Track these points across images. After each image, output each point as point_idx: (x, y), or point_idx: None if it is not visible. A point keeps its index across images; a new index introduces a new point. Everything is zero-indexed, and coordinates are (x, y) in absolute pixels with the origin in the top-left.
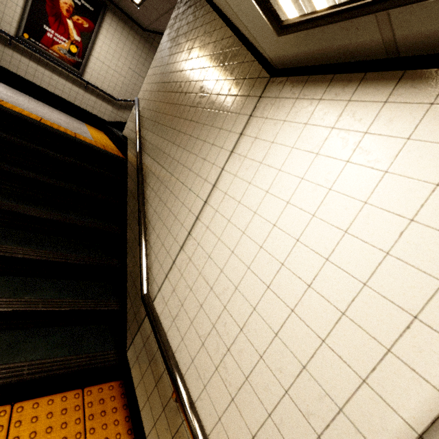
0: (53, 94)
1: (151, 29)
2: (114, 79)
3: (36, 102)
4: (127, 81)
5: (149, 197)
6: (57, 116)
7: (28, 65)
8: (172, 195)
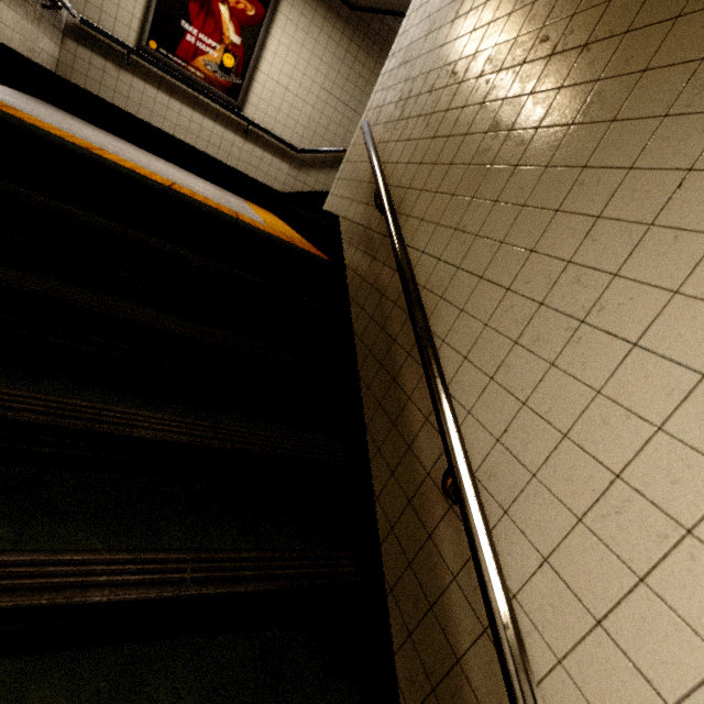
0: (194, 148)
1: (365, 5)
2: (295, 111)
3: (167, 164)
4: (316, 113)
5: (457, 383)
6: (201, 185)
7: (155, 99)
8: (613, 406)
